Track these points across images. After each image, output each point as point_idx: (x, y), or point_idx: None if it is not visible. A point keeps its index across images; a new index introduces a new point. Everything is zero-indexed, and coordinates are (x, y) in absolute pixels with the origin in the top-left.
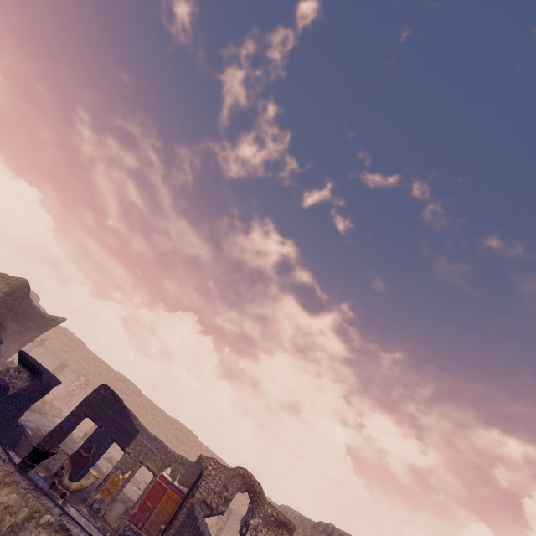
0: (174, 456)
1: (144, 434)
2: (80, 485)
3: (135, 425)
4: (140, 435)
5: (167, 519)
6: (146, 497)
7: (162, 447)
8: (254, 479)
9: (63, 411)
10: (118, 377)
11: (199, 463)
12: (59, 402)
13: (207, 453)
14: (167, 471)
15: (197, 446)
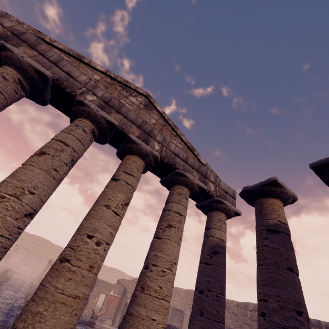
0: (113, 285)
1: (99, 281)
2: (101, 313)
3: None
4: (97, 282)
5: (115, 308)
6: (106, 304)
7: (108, 284)
8: None
9: (6, 267)
10: (35, 238)
11: (120, 283)
12: (2, 263)
13: None
14: (111, 292)
15: None
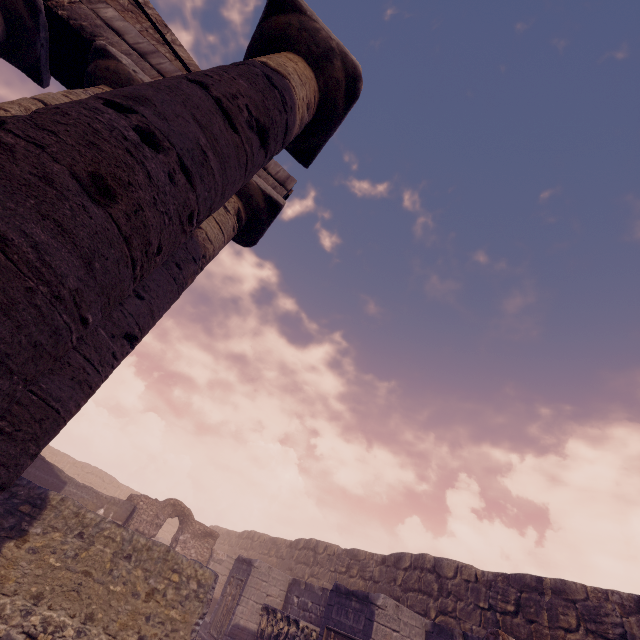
0: (107, 498)
1: (73, 484)
2: None
3: (62, 477)
4: (68, 486)
5: None
6: None
7: (94, 493)
8: (184, 506)
9: None
10: None
11: (131, 501)
12: None
13: (128, 492)
14: (100, 511)
15: (115, 487)
